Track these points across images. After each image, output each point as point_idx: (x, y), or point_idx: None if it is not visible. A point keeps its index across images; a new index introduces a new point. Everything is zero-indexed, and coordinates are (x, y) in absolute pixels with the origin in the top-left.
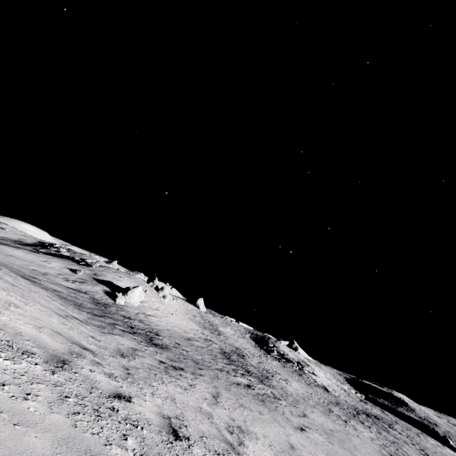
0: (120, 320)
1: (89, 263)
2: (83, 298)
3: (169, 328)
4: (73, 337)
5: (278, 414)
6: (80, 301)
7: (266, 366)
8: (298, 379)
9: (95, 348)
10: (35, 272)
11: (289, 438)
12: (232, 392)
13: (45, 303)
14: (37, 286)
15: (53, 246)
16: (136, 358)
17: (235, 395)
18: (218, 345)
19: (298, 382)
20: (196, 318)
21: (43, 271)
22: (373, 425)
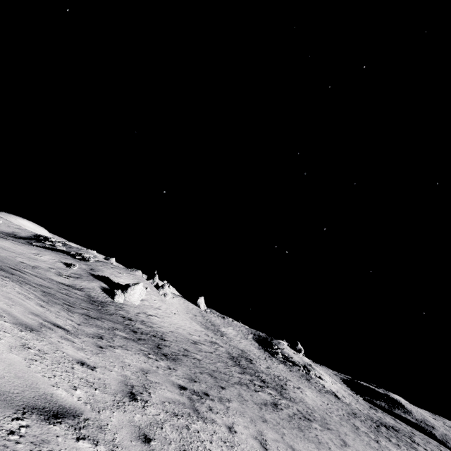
0: (120, 323)
1: (85, 257)
2: (76, 295)
3: (172, 330)
4: (35, 382)
5: (327, 450)
6: (72, 298)
7: (275, 371)
8: (308, 385)
9: (85, 394)
10: (23, 265)
11: None
12: (270, 424)
13: (4, 305)
14: (6, 277)
15: (49, 240)
16: (151, 393)
17: (276, 430)
18: (224, 349)
19: (309, 389)
20: (197, 317)
21: (32, 264)
22: (399, 441)
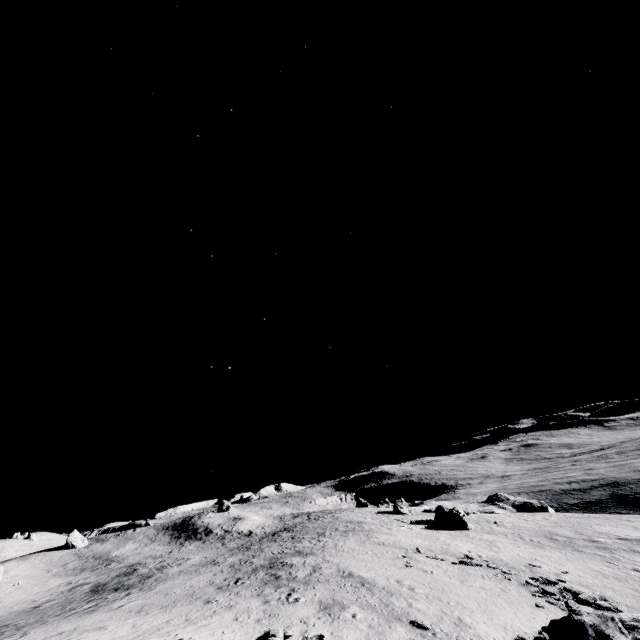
0: None
1: None
2: None
3: (1, 616)
4: None
5: (102, 610)
6: None
7: (169, 561)
8: (212, 547)
9: None
10: None
11: (84, 622)
12: (48, 626)
13: None
14: None
15: None
16: None
17: (49, 626)
18: (92, 584)
19: (206, 552)
20: (68, 565)
21: None
22: (264, 542)
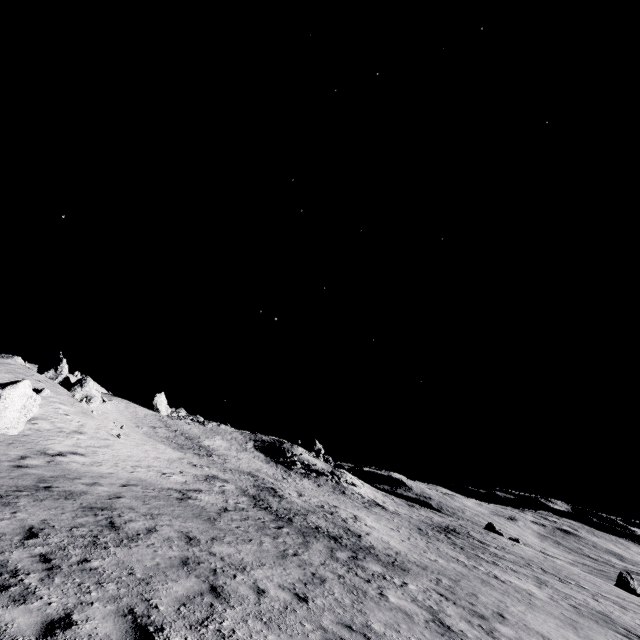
0: None
1: None
2: None
3: (126, 479)
4: None
5: None
6: None
7: (311, 498)
8: (351, 503)
9: None
10: None
11: None
12: None
13: None
14: None
15: None
16: None
17: None
18: (232, 485)
19: (360, 511)
20: (158, 430)
21: None
22: (482, 552)
